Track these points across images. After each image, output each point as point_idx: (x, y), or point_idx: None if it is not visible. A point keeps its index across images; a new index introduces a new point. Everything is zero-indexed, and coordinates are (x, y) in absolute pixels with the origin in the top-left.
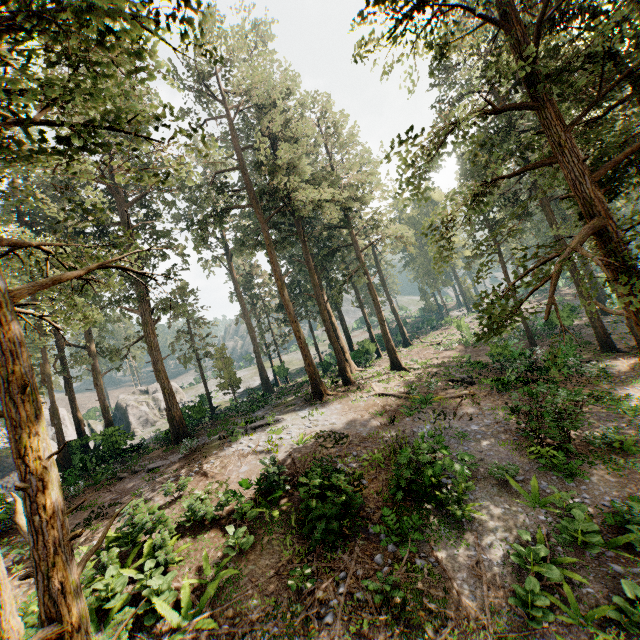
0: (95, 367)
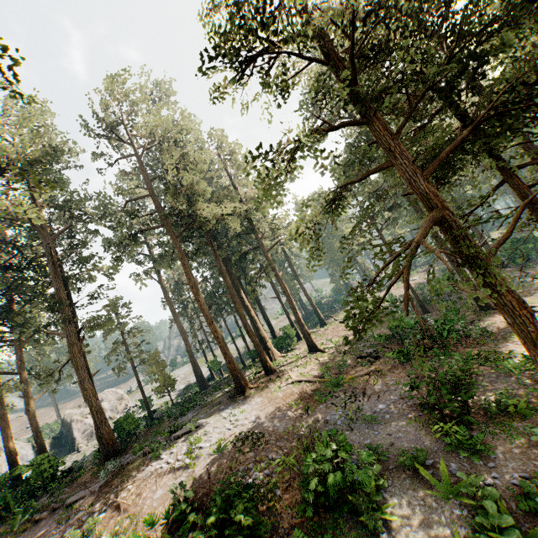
0: (27, 393)
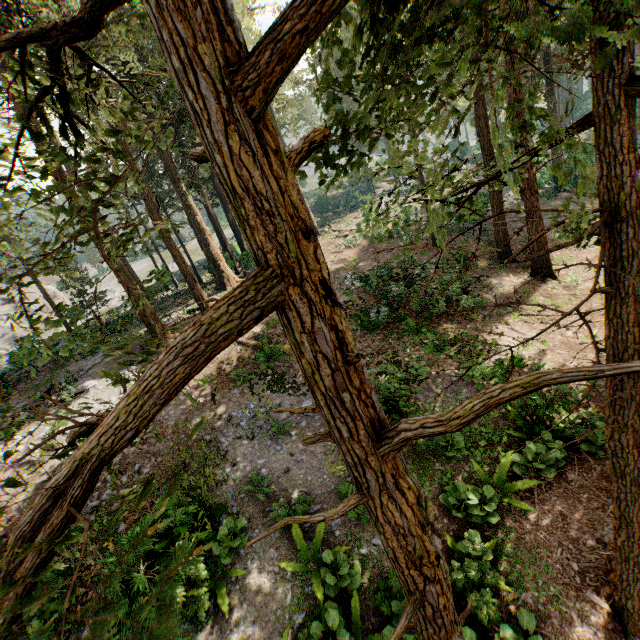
0: None
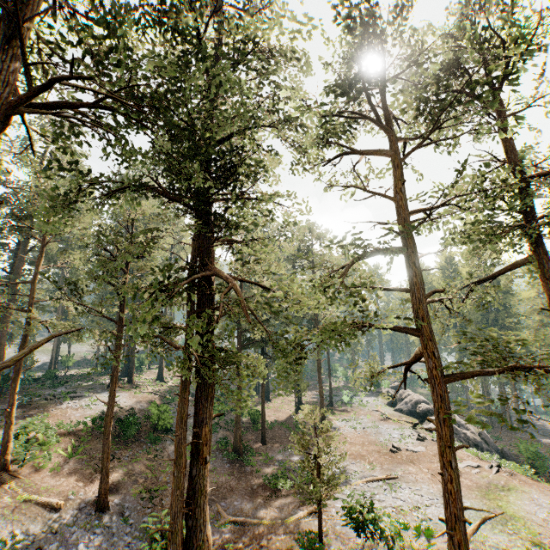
0: None
